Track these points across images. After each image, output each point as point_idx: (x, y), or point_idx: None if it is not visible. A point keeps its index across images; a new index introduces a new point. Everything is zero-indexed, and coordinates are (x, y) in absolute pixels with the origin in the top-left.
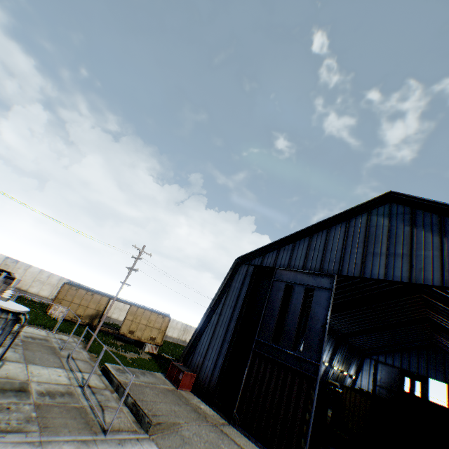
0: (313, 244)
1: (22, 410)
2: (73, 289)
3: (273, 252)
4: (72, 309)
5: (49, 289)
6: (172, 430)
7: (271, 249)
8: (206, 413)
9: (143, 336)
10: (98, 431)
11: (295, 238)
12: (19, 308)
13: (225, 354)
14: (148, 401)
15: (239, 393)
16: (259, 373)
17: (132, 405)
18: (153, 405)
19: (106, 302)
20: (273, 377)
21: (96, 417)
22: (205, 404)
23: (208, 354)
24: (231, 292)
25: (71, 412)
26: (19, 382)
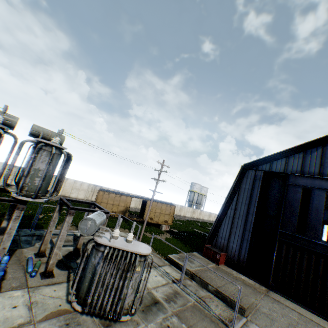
0: (327, 153)
1: (175, 324)
2: (105, 194)
3: (282, 160)
4: (108, 208)
5: (83, 193)
6: (255, 309)
7: (278, 157)
8: (251, 284)
9: (159, 220)
10: (224, 327)
11: (305, 147)
12: (145, 248)
13: (249, 240)
14: (222, 287)
15: (271, 269)
16: (289, 256)
17: (215, 292)
18: (228, 290)
19: (130, 200)
20: (304, 259)
21: (209, 311)
22: (241, 274)
23: (231, 239)
24: (243, 193)
25: (196, 313)
26: (146, 294)
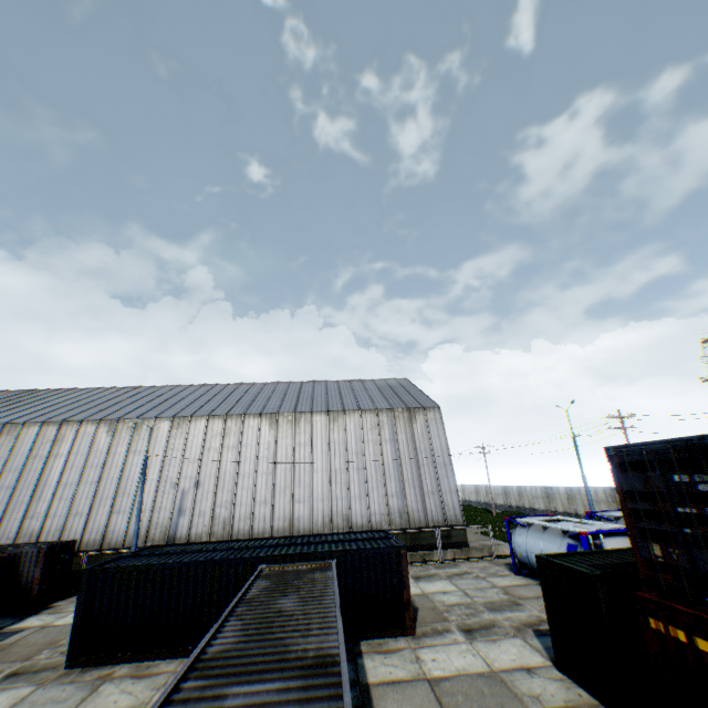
0: None
1: None
2: None
3: None
4: None
5: None
6: None
7: None
8: None
9: None
10: None
11: None
12: None
13: None
14: None
15: None
16: None
17: None
18: None
19: None
20: None
21: None
22: None
23: None
24: None
25: None
26: None
